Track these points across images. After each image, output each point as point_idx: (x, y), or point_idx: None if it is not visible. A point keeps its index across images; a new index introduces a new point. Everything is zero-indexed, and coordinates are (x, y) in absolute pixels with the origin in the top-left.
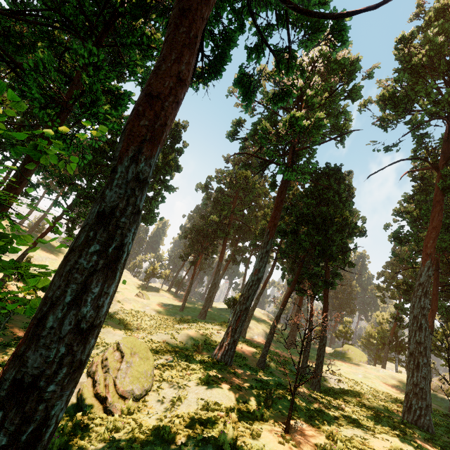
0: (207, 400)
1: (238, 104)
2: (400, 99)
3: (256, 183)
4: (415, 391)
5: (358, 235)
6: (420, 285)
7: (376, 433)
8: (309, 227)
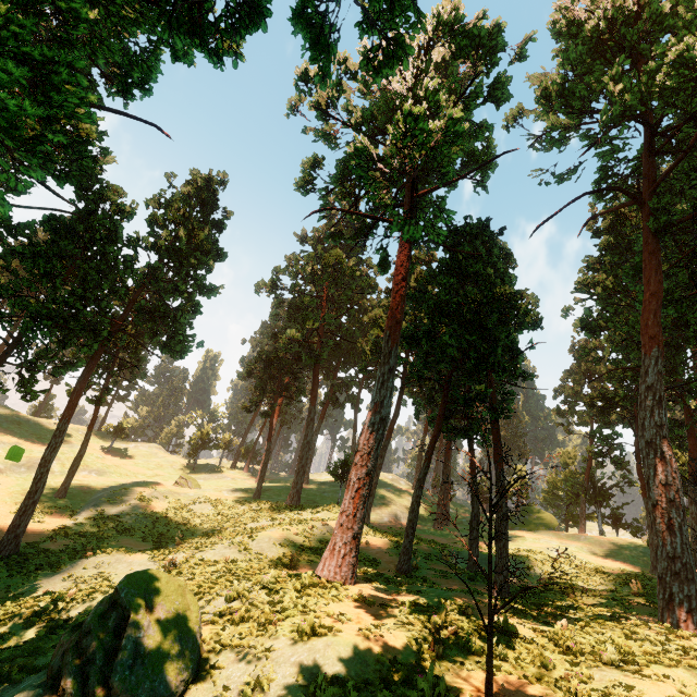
0: (316, 676)
1: (307, 129)
2: (572, 93)
3: (355, 269)
4: (674, 570)
5: (530, 326)
6: (649, 390)
7: (642, 667)
8: (451, 324)
